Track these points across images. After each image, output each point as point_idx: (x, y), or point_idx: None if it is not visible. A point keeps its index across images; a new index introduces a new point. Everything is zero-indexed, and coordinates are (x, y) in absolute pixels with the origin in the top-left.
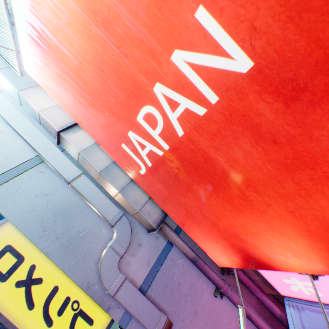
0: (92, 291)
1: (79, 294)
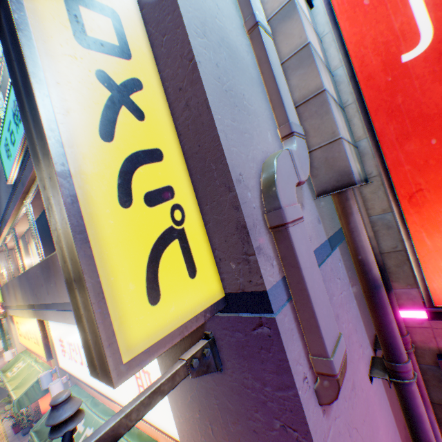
0: (243, 194)
1: (189, 204)
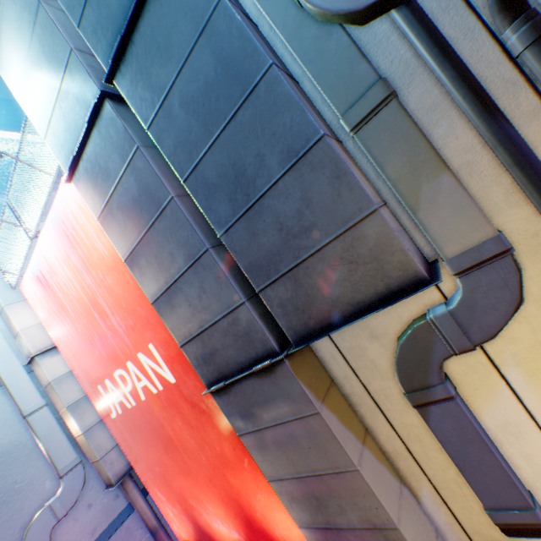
0: None
1: None
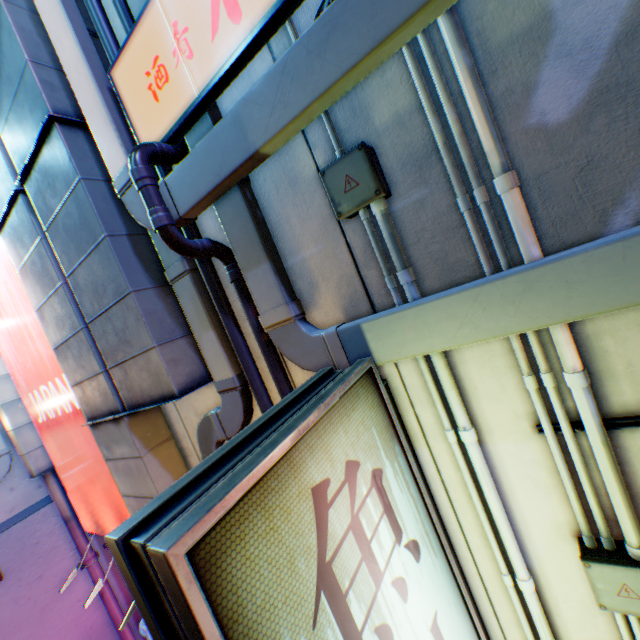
0: None
1: None
